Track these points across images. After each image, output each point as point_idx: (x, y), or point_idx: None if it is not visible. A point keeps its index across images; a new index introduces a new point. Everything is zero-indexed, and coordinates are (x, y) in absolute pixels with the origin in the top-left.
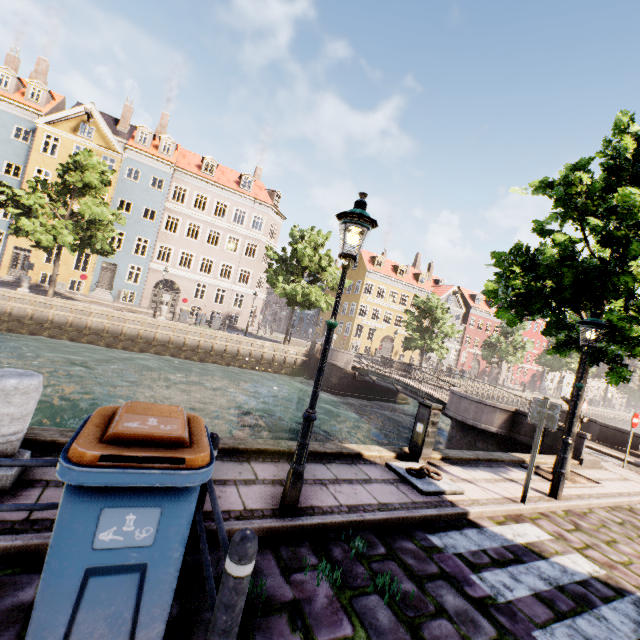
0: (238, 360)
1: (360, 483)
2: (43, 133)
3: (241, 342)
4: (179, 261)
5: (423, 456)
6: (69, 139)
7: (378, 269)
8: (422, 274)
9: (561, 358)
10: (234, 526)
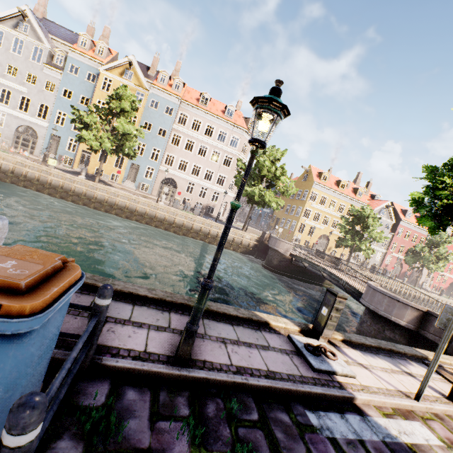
0: (208, 238)
1: (257, 348)
2: (103, 76)
3: (212, 225)
4: (178, 166)
5: (324, 336)
6: (117, 80)
7: (323, 182)
8: (360, 189)
9: None
10: (126, 364)
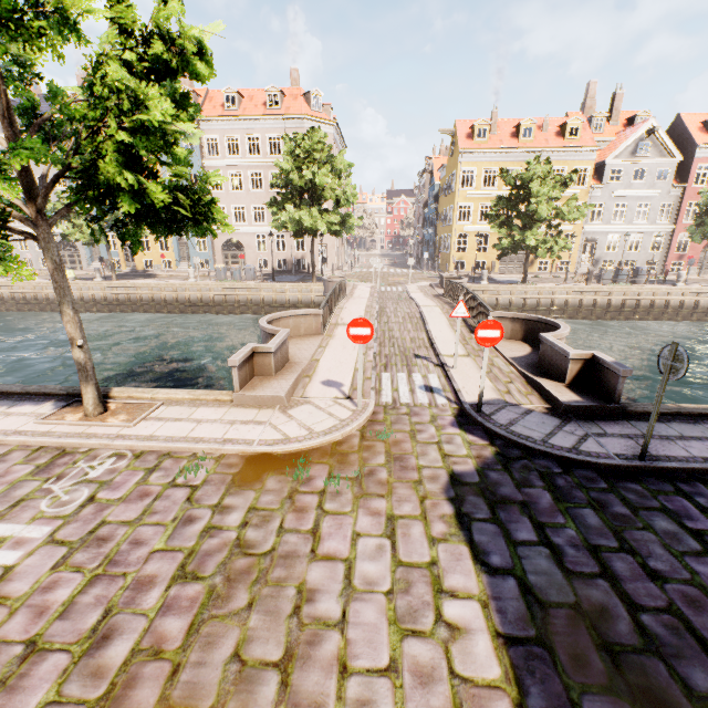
0: (263, 308)
1: None
2: None
3: (260, 289)
4: (234, 218)
5: None
6: None
7: (481, 143)
8: (571, 122)
9: None
10: None
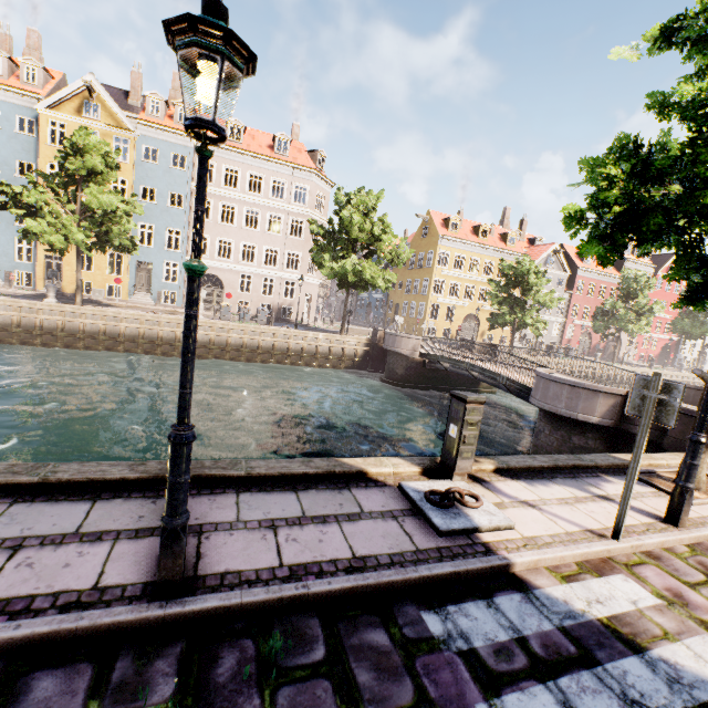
0: (289, 357)
1: (339, 521)
2: (47, 120)
3: (290, 336)
4: (217, 251)
5: (458, 471)
6: (75, 123)
7: (453, 233)
8: (511, 233)
9: (704, 321)
10: (39, 628)
